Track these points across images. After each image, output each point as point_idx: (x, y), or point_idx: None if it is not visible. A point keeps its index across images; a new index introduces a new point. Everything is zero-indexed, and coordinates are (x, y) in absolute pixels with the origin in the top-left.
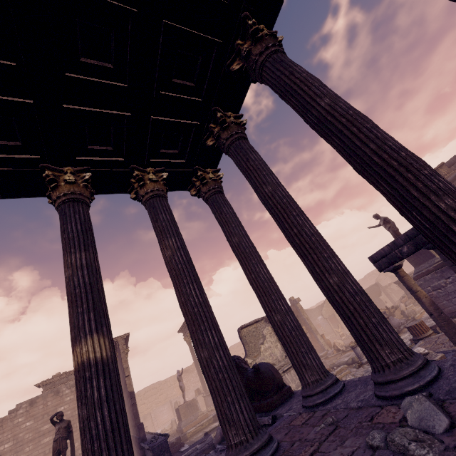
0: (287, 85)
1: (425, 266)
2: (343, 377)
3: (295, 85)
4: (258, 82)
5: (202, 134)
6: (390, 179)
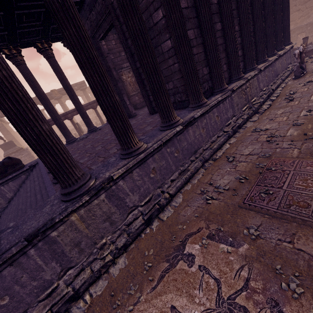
0: (59, 70)
1: (11, 150)
2: None
3: (61, 72)
4: (44, 56)
5: (3, 45)
6: (79, 104)
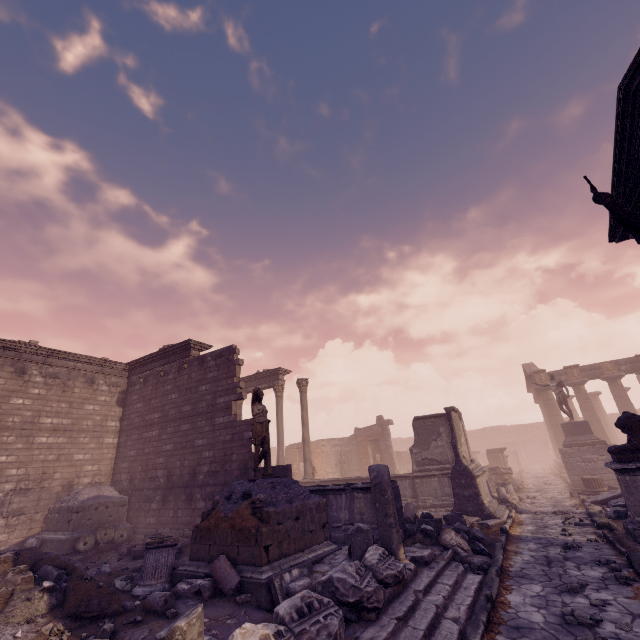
0: None
1: (581, 438)
2: (521, 503)
3: None
4: None
5: None
6: None
